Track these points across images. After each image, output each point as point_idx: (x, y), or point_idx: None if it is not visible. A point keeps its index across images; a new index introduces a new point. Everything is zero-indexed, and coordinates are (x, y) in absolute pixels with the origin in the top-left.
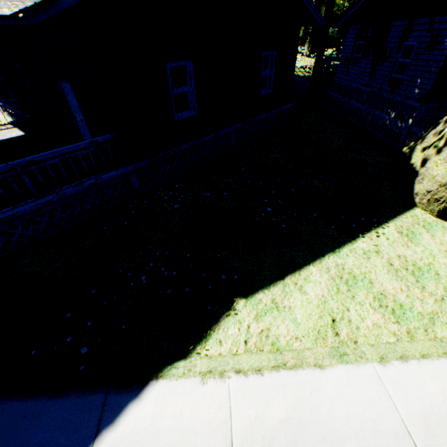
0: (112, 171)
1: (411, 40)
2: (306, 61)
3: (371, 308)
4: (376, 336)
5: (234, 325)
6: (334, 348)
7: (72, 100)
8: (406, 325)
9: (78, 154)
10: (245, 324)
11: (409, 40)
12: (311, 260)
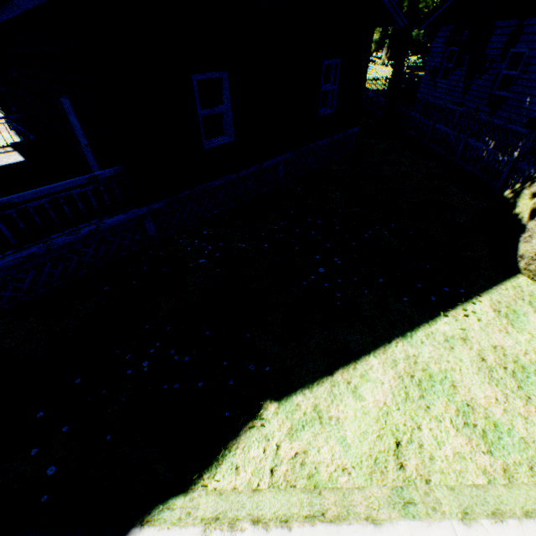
0: (120, 214)
1: (519, 46)
2: (383, 70)
3: (452, 427)
4: (457, 474)
5: (258, 443)
6: (397, 489)
7: (75, 120)
8: (502, 458)
9: (73, 192)
10: (274, 442)
11: (518, 46)
12: (372, 348)
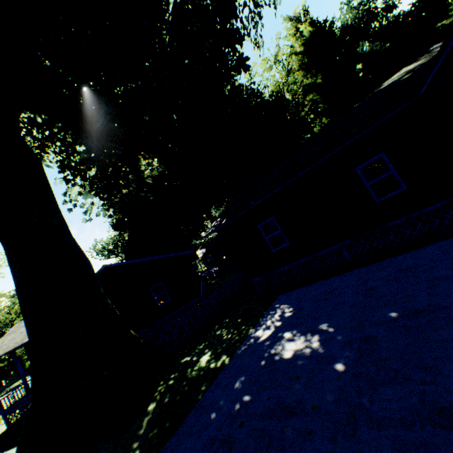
0: None
1: None
2: None
3: None
4: None
5: None
6: None
7: None
8: None
9: None
10: None
11: None
12: None
